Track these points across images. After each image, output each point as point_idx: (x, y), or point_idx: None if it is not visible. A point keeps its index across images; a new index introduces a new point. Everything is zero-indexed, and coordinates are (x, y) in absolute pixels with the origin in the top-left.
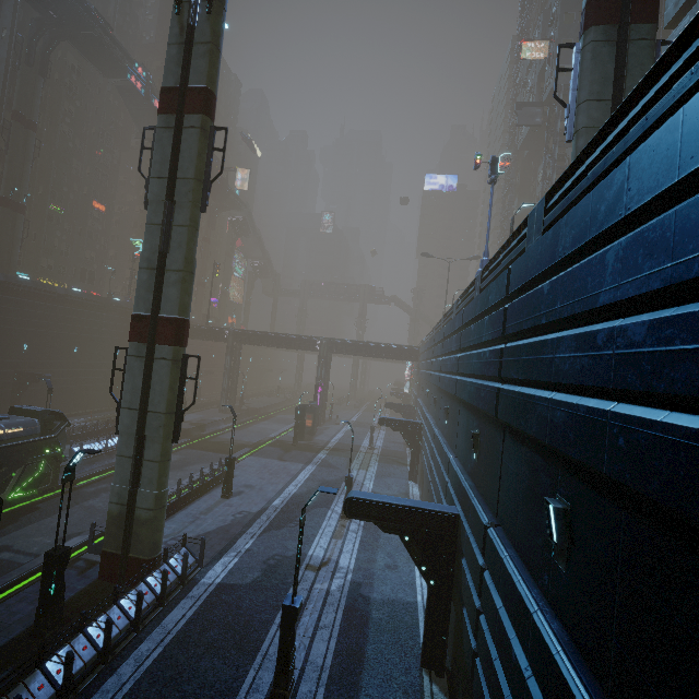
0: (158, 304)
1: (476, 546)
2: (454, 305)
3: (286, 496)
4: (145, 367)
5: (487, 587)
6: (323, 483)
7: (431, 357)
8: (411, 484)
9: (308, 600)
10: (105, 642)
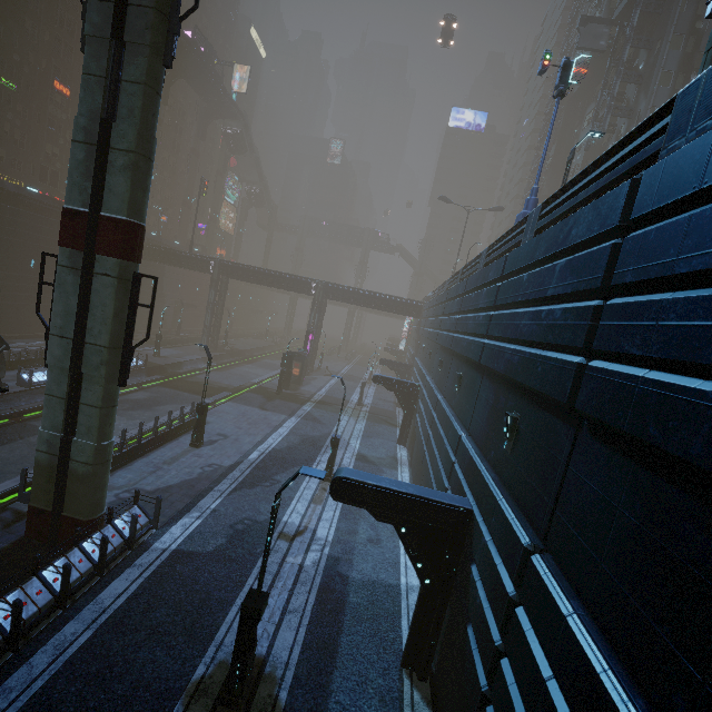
0: (100, 197)
1: (501, 563)
2: (483, 253)
3: (264, 450)
4: (81, 284)
5: (523, 634)
6: (306, 438)
7: (441, 314)
8: (399, 447)
9: (278, 576)
10: (12, 628)
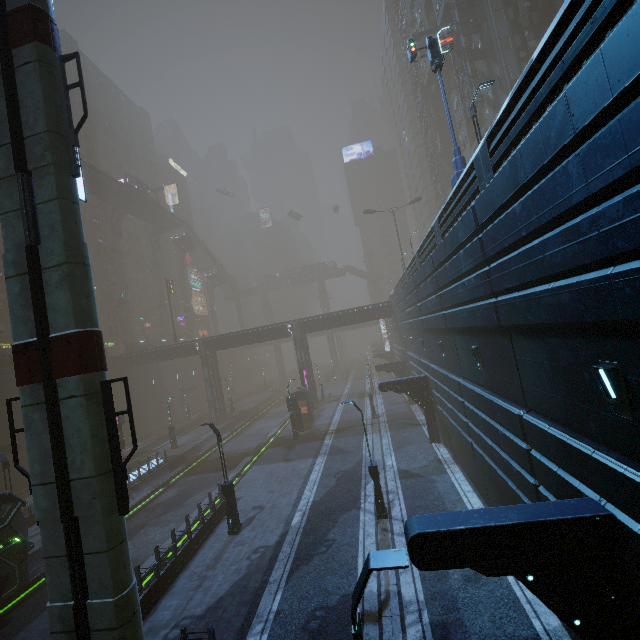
0: (44, 320)
1: None
2: (435, 226)
3: (305, 507)
4: (48, 417)
5: None
6: (341, 475)
7: (416, 302)
8: (435, 446)
9: None
10: None
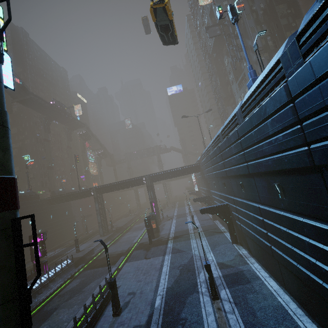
0: None
1: None
2: (238, 112)
3: (162, 292)
4: None
5: None
6: (182, 268)
7: (221, 160)
8: (235, 246)
9: None
10: None
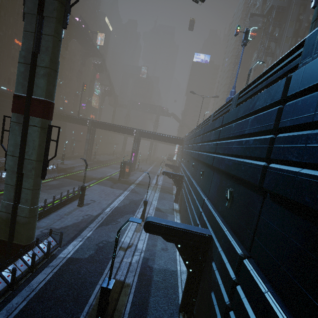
0: (31, 89)
1: (227, 262)
2: (212, 115)
3: (112, 207)
4: (22, 130)
5: (241, 300)
6: (132, 201)
7: (193, 143)
8: (175, 204)
9: (119, 269)
10: None
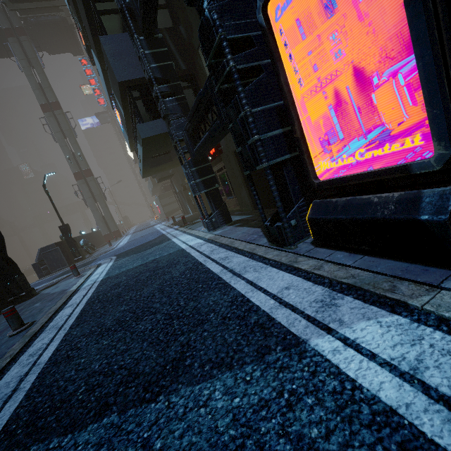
0: None
1: None
2: None
3: None
4: None
5: None
6: None
7: None
8: None
9: None
10: None
